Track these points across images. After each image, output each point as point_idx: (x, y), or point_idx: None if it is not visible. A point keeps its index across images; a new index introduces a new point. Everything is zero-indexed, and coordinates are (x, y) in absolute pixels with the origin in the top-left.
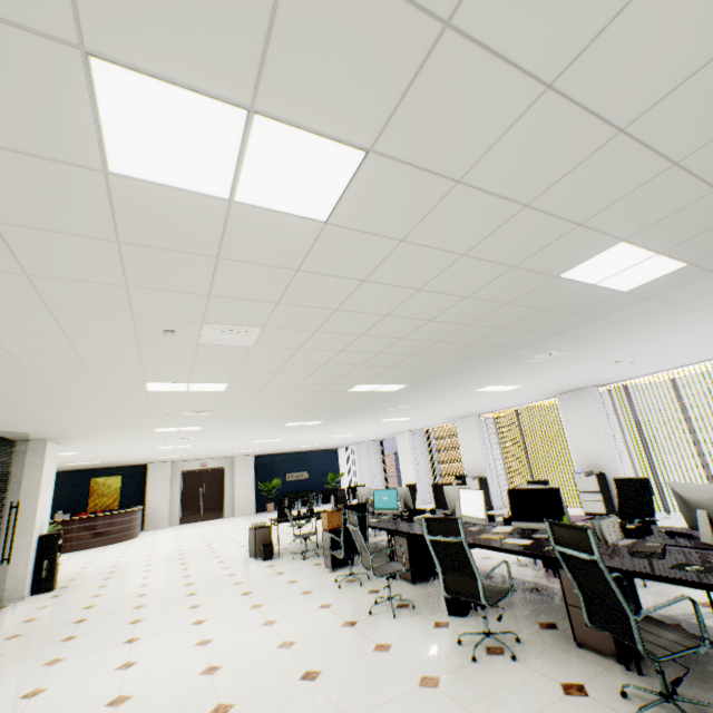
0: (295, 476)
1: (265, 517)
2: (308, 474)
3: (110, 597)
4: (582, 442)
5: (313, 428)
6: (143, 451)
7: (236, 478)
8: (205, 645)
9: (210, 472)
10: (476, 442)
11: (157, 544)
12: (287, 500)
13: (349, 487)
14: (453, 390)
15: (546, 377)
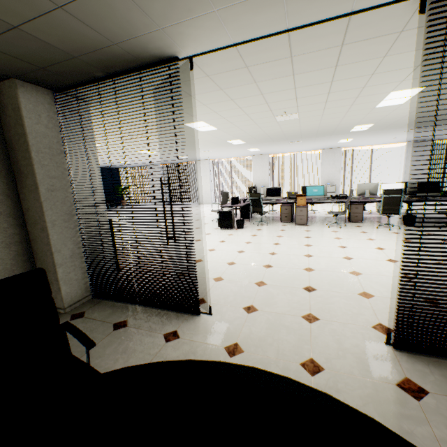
0: None
1: None
2: None
3: (220, 258)
4: (328, 172)
5: (214, 147)
6: None
7: None
8: (386, 249)
9: None
10: (265, 169)
11: None
12: None
13: (249, 188)
14: (344, 138)
15: (368, 139)
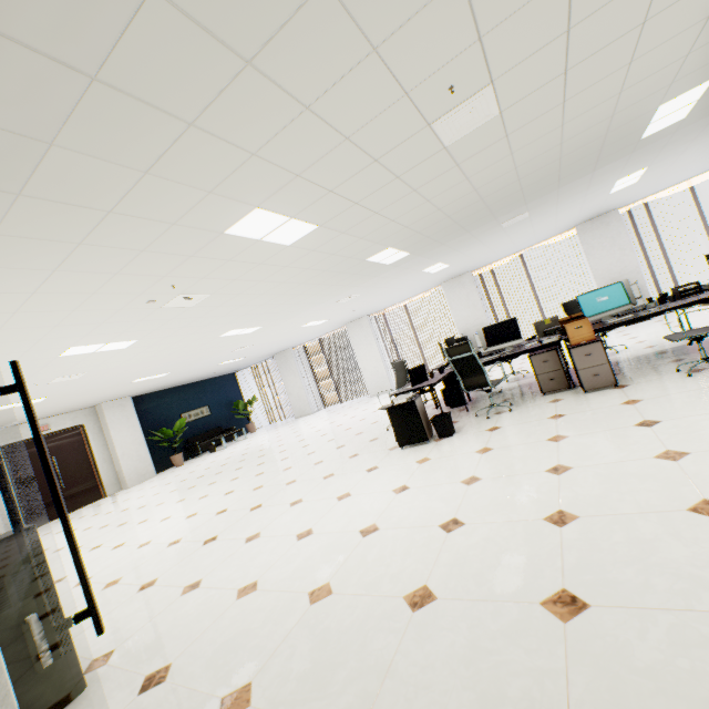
0: (194, 415)
1: (197, 466)
2: (208, 409)
3: (387, 568)
4: (606, 264)
5: (354, 284)
6: (0, 376)
7: (113, 434)
8: None
9: (58, 438)
10: (474, 300)
11: (84, 544)
12: (199, 445)
13: (446, 340)
14: (625, 170)
15: (683, 159)
